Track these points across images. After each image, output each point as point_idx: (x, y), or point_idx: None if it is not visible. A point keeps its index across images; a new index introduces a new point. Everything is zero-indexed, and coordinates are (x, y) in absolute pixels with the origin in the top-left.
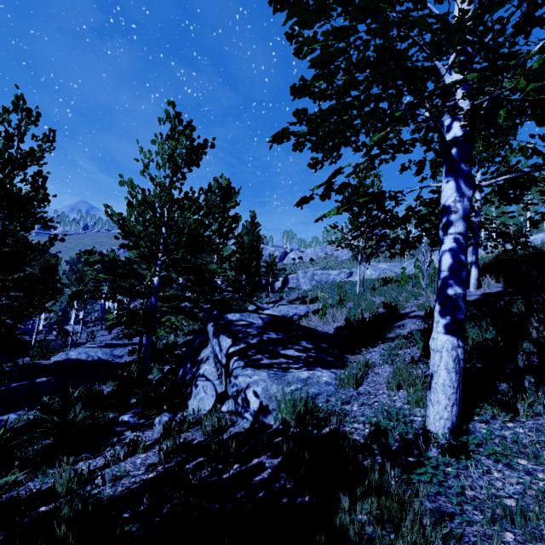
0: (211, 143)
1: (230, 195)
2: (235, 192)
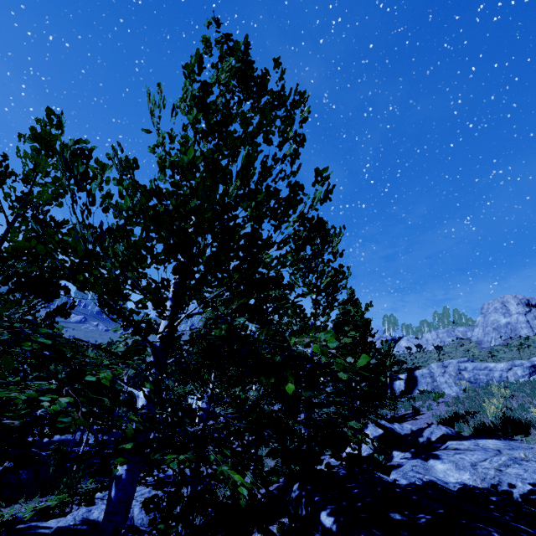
0: (292, 100)
1: (327, 238)
2: (335, 233)
